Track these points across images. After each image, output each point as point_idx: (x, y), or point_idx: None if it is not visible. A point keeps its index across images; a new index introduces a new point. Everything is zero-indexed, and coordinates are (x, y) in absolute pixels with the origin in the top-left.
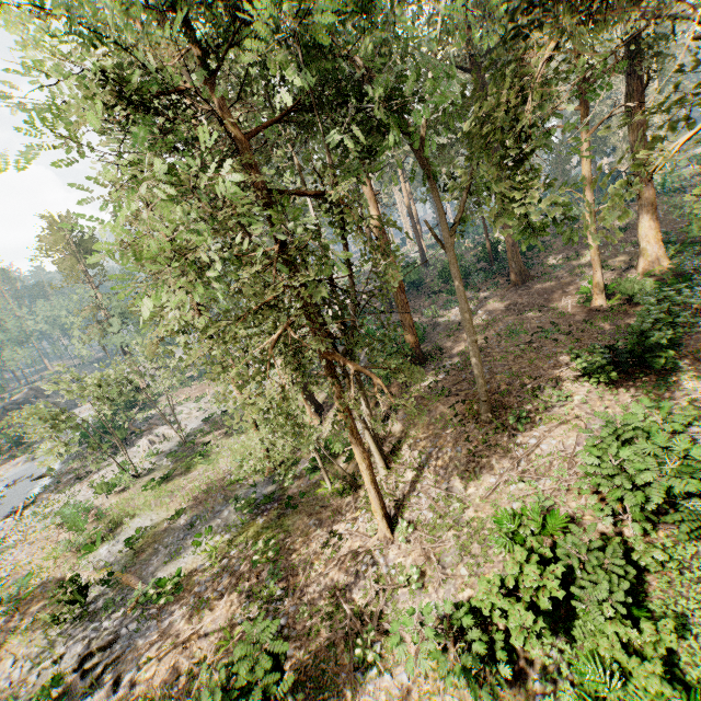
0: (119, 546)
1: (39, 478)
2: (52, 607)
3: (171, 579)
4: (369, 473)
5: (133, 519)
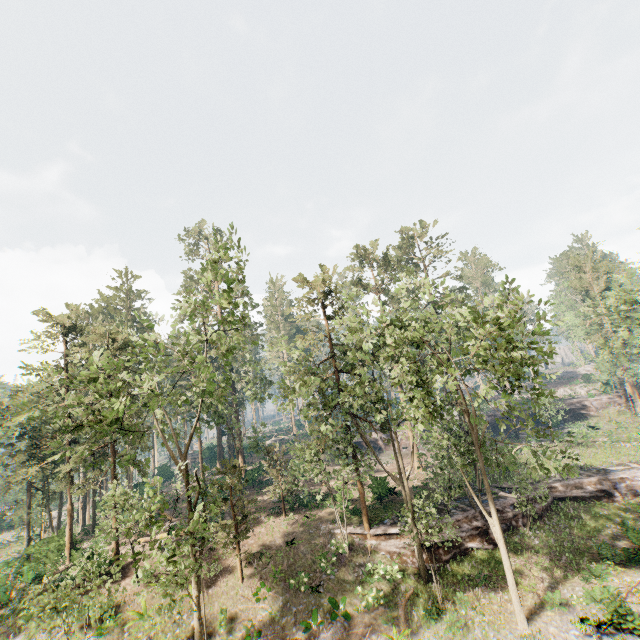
0: None
1: None
2: None
3: None
4: (28, 543)
5: None
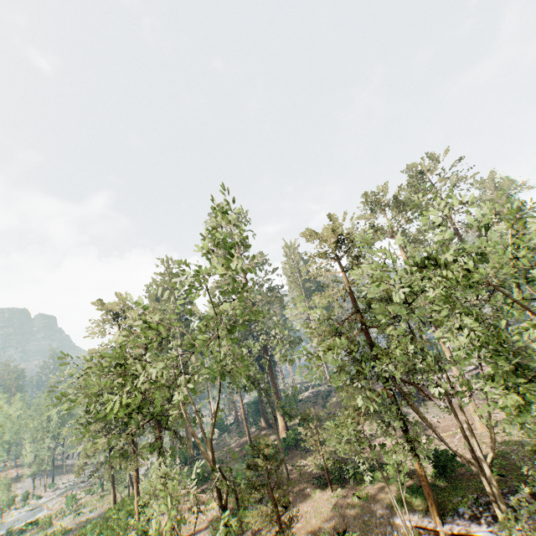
0: (72, 516)
1: (83, 482)
2: (43, 529)
3: (69, 528)
4: (113, 499)
5: (84, 508)
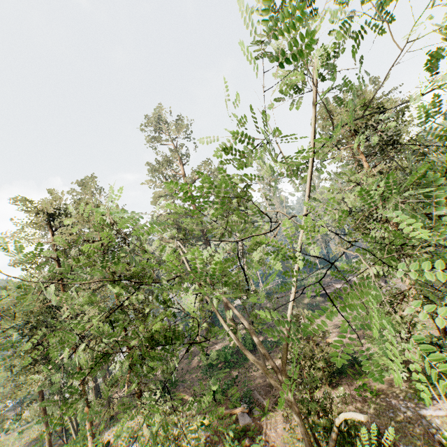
0: None
1: None
2: None
3: None
4: (48, 439)
5: None
